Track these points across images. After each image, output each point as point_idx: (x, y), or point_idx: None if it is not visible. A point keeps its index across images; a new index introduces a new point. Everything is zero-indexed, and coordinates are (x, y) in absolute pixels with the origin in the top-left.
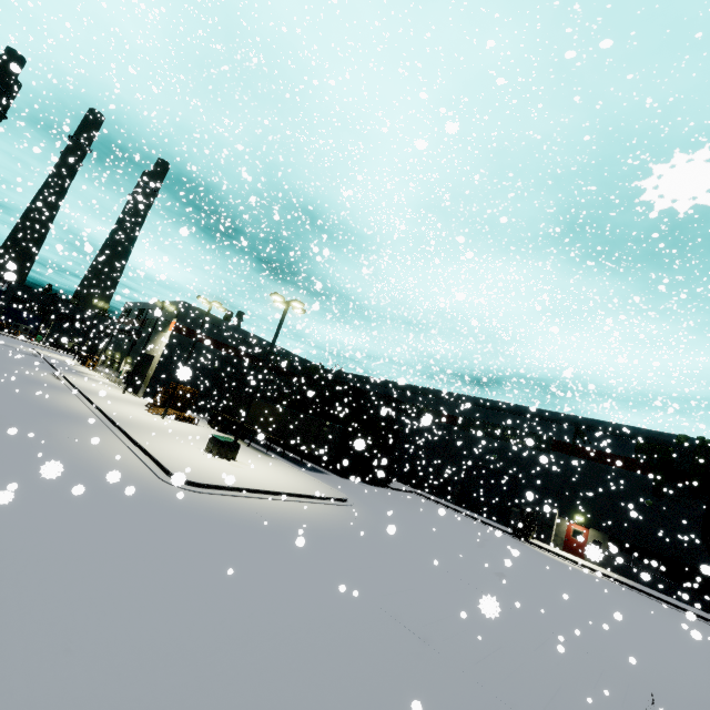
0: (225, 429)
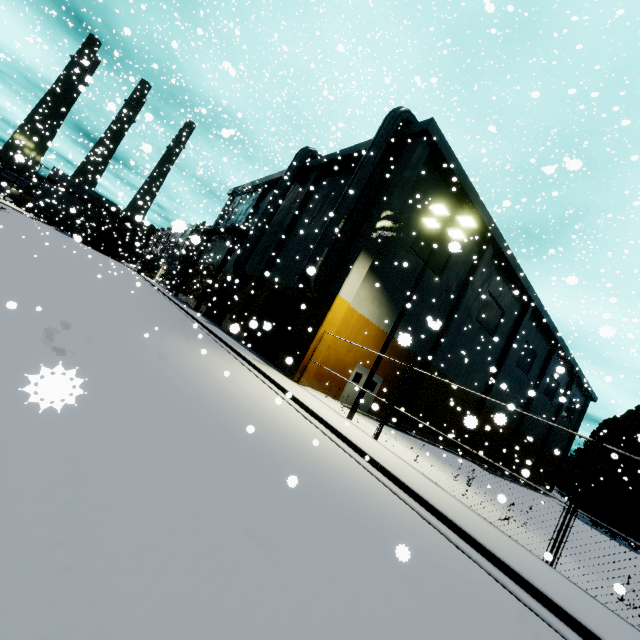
0: (38, 215)
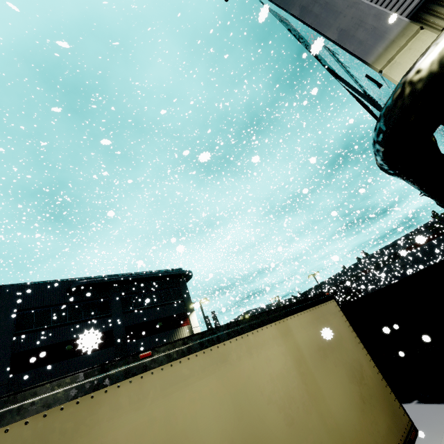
0: None
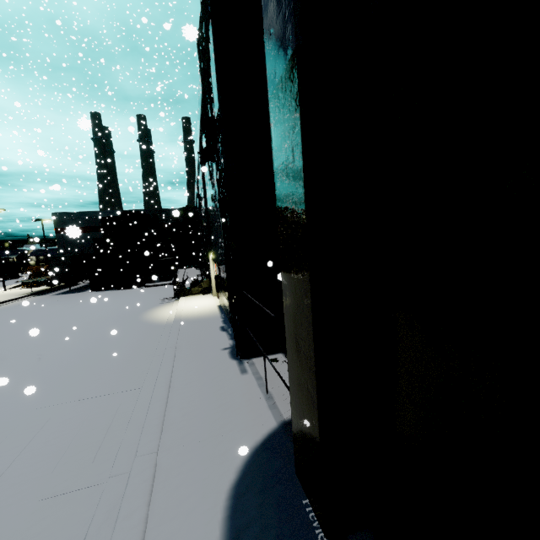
0: (49, 284)
